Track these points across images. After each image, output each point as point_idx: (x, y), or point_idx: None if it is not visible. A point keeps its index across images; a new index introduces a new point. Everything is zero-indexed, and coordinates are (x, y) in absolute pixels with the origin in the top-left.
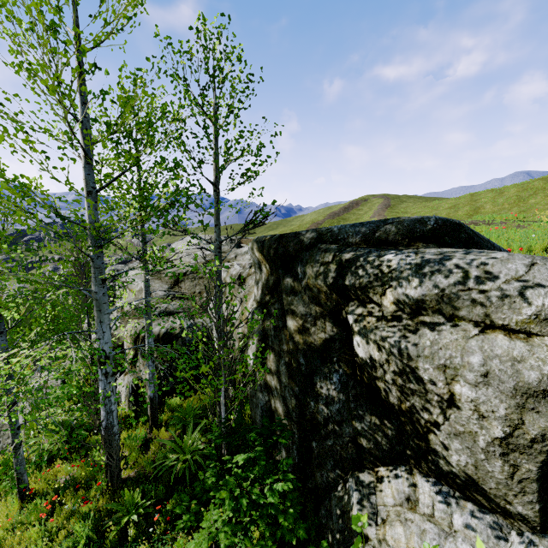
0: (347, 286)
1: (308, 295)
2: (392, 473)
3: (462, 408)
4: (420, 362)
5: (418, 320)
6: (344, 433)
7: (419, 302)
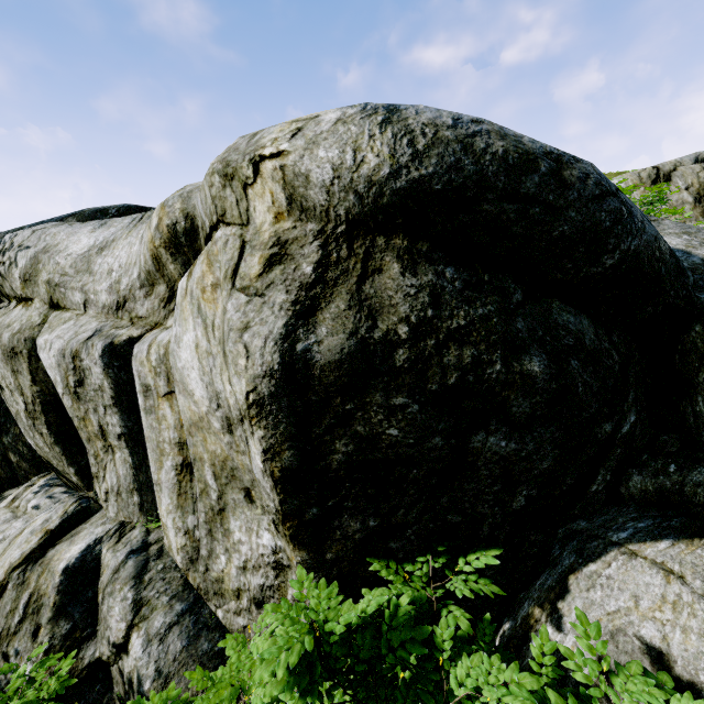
0: None
1: None
2: (29, 481)
3: (5, 388)
4: None
5: None
6: None
7: None
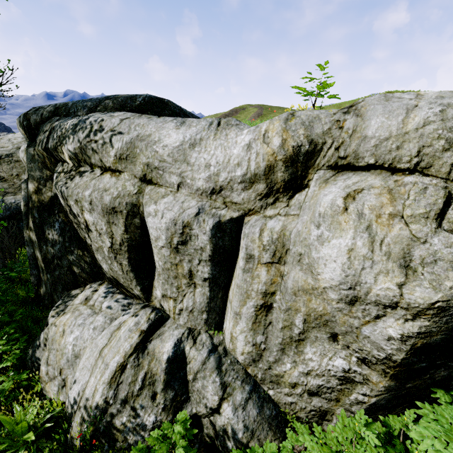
0: (50, 149)
1: (40, 161)
2: (90, 286)
3: (92, 230)
4: (70, 201)
5: (78, 171)
6: (64, 265)
7: (76, 156)
